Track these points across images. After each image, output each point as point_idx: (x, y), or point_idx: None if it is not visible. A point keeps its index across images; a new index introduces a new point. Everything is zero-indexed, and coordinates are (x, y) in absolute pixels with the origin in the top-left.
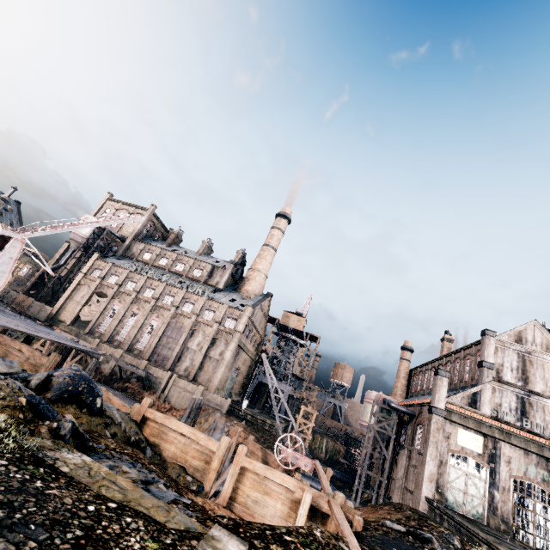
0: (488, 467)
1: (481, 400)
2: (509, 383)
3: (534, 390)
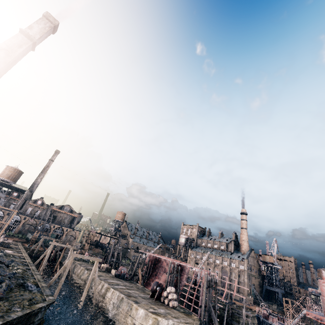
0: None
1: None
2: None
3: None
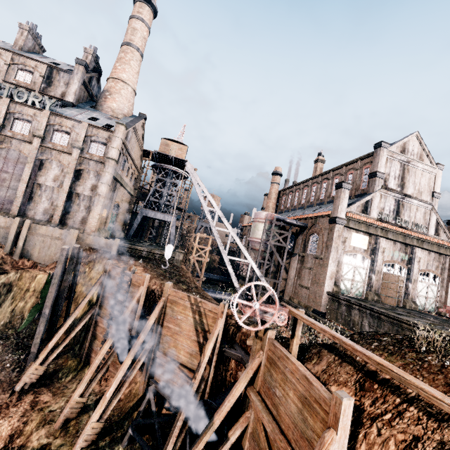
0: (370, 258)
1: (372, 206)
2: (392, 190)
3: (407, 194)
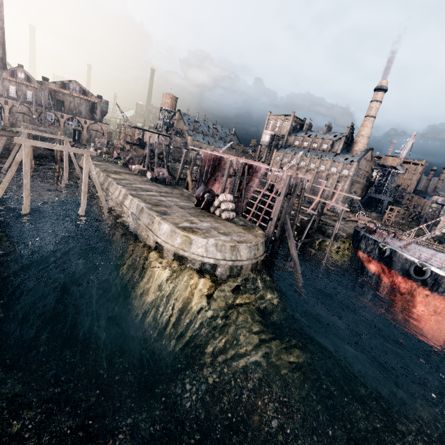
0: None
1: None
2: None
3: None
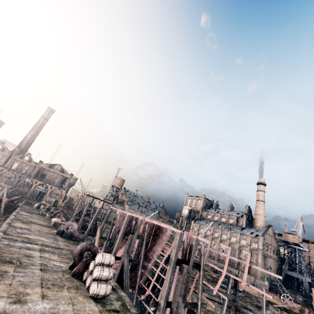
0: None
1: None
2: None
3: None
